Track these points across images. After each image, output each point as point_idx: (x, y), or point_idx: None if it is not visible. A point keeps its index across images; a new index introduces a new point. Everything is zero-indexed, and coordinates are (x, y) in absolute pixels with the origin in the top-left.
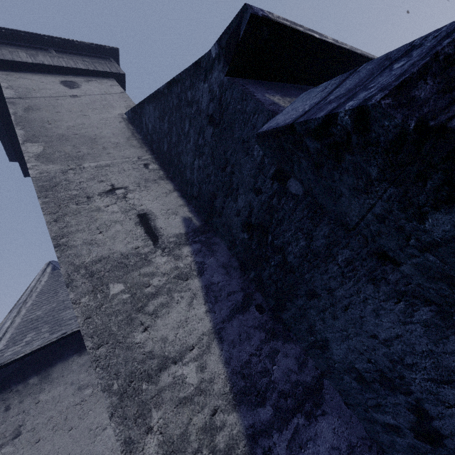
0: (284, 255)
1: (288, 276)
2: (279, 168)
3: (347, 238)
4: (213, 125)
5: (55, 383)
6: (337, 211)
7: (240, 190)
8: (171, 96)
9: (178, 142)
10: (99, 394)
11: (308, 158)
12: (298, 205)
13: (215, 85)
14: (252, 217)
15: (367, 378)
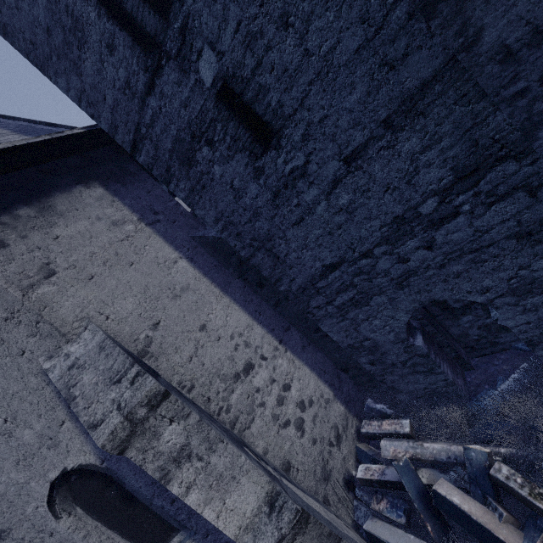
0: None
1: None
2: None
3: None
4: None
5: (69, 217)
6: None
7: None
8: None
9: None
10: (146, 230)
11: None
12: None
13: None
14: None
15: (515, 50)
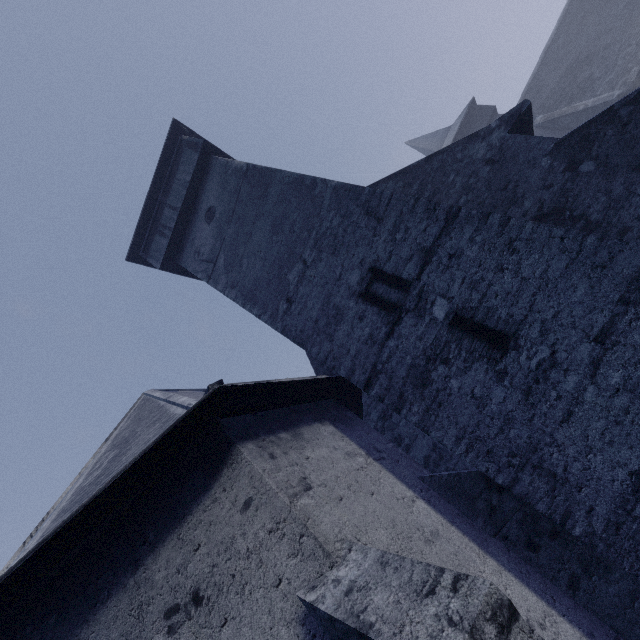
0: (586, 218)
1: (595, 232)
2: (568, 164)
3: (639, 176)
4: (491, 164)
5: (313, 444)
6: (632, 158)
7: (527, 195)
8: (431, 164)
9: (433, 195)
10: (375, 464)
11: (616, 125)
12: (593, 177)
13: (494, 141)
14: (544, 208)
15: None
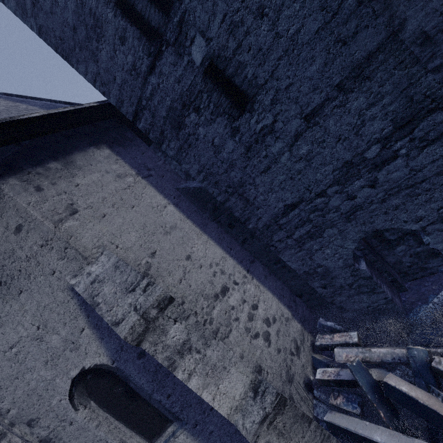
0: None
1: None
2: None
3: None
4: None
5: (85, 170)
6: None
7: None
8: None
9: None
10: (142, 182)
11: None
12: None
13: None
14: None
15: (431, 35)
